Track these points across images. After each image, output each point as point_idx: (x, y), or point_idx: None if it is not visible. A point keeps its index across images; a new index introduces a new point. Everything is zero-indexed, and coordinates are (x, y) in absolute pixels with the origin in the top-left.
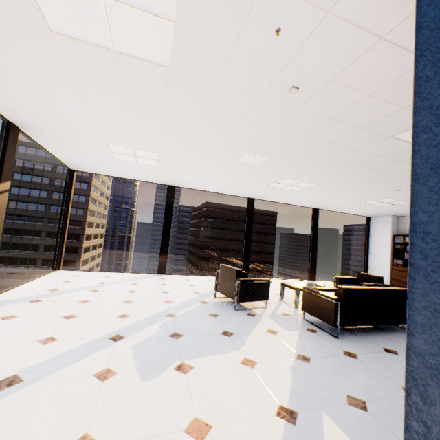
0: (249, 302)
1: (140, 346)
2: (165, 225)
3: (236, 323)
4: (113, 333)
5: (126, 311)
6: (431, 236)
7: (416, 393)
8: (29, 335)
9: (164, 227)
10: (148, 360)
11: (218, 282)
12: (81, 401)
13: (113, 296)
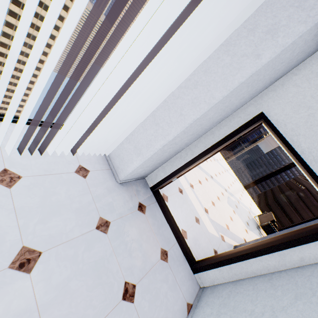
0: (264, 234)
1: (229, 198)
2: (269, 175)
3: (252, 227)
4: (225, 188)
5: (229, 187)
6: (294, 227)
7: (270, 234)
8: (213, 170)
9: (267, 175)
10: (229, 202)
11: (262, 215)
12: (219, 193)
13: (228, 178)
